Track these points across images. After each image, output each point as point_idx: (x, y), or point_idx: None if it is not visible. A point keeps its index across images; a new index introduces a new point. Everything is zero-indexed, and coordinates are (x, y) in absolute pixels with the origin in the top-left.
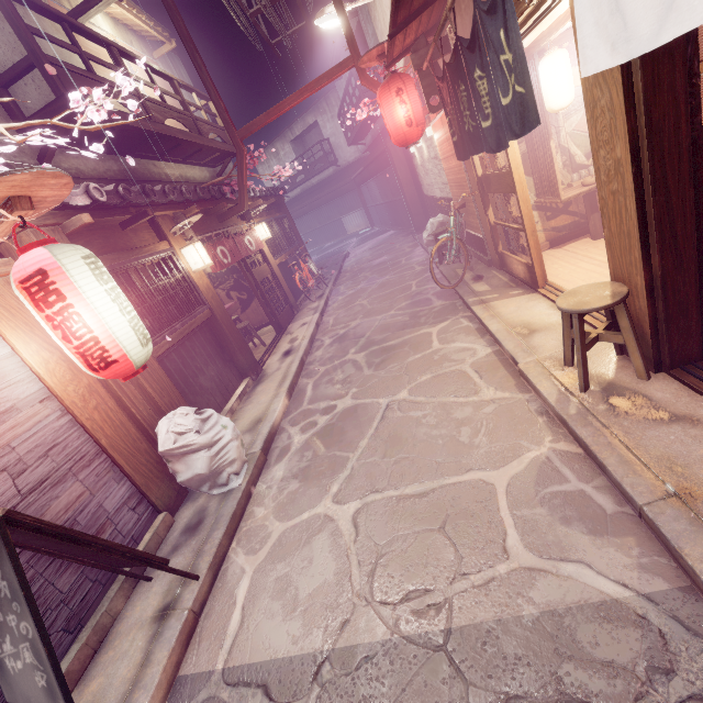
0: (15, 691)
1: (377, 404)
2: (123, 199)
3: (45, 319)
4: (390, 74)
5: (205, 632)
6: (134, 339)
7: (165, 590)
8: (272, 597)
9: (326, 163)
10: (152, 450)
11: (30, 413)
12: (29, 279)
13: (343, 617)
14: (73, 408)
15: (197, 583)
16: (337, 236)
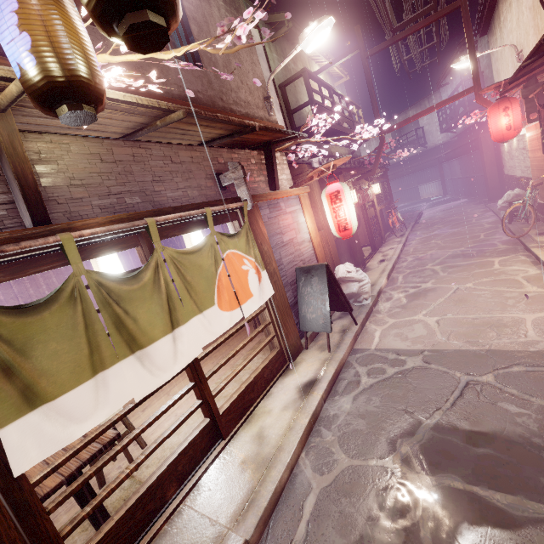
0: (307, 326)
1: (450, 287)
2: None
3: (332, 208)
4: (501, 98)
5: (362, 341)
6: (356, 222)
7: (341, 326)
8: (394, 336)
9: (417, 144)
10: None
11: (306, 245)
12: (333, 193)
13: (433, 343)
14: (315, 248)
15: (357, 326)
16: (411, 200)
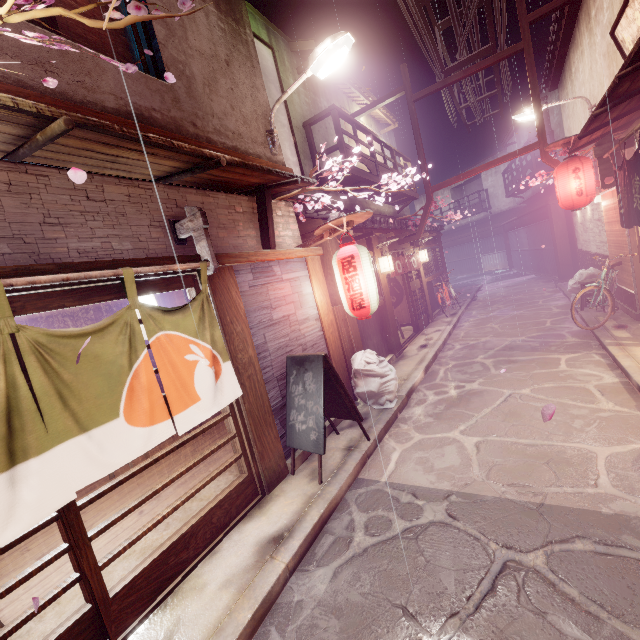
0: (295, 441)
1: (501, 392)
2: (363, 224)
3: (344, 278)
4: (571, 157)
5: (372, 466)
6: (375, 299)
7: (348, 440)
8: (416, 463)
9: (479, 209)
10: (346, 369)
11: (312, 323)
12: (345, 258)
13: (465, 482)
14: (325, 328)
15: (368, 442)
16: (472, 271)
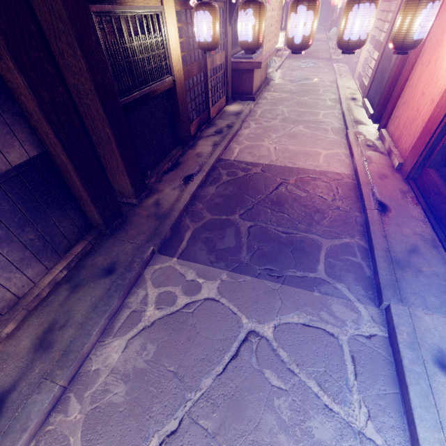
0: None
1: None
2: None
3: None
4: None
5: None
6: None
7: None
8: None
9: None
10: None
11: None
12: None
13: None
14: None
15: None
16: None
